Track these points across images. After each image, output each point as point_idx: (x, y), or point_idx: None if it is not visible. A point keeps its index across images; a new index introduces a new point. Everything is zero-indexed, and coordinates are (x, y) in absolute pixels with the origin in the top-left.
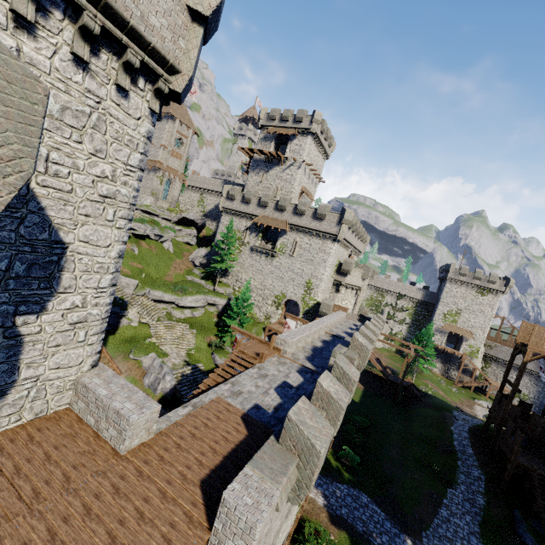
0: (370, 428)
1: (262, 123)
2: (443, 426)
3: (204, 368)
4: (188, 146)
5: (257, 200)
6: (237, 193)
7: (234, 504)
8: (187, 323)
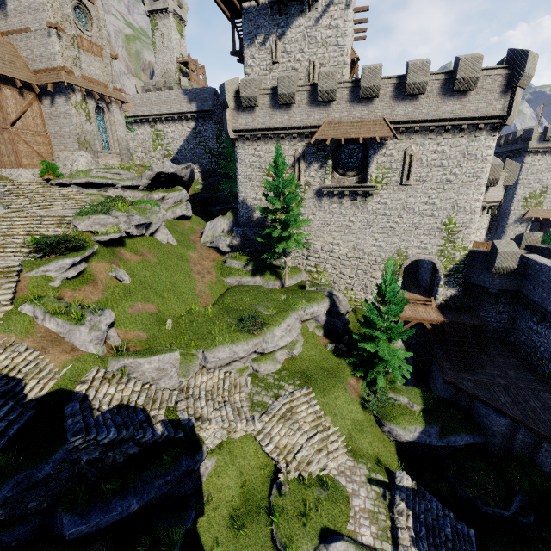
0: None
1: None
2: None
3: (393, 465)
4: (103, 20)
5: (306, 93)
6: (257, 91)
7: None
8: (296, 378)
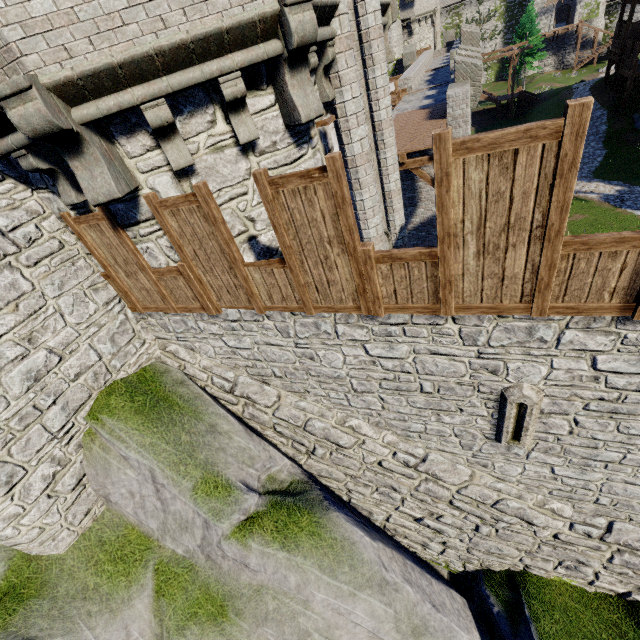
0: None
1: None
2: (563, 103)
3: None
4: None
5: None
6: None
7: (454, 93)
8: None
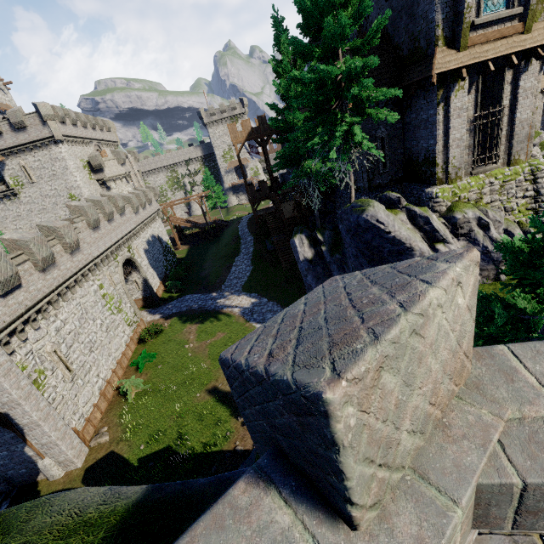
0: (193, 264)
1: None
2: (235, 229)
3: None
4: None
5: None
6: None
7: None
8: None
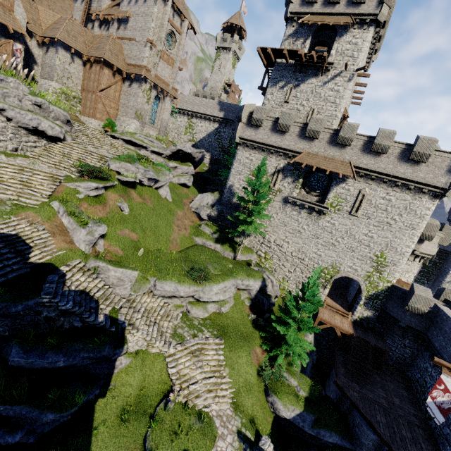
0: None
1: (293, 10)
2: None
3: (264, 431)
4: (182, 46)
5: (299, 128)
6: (265, 117)
7: None
8: (216, 329)
